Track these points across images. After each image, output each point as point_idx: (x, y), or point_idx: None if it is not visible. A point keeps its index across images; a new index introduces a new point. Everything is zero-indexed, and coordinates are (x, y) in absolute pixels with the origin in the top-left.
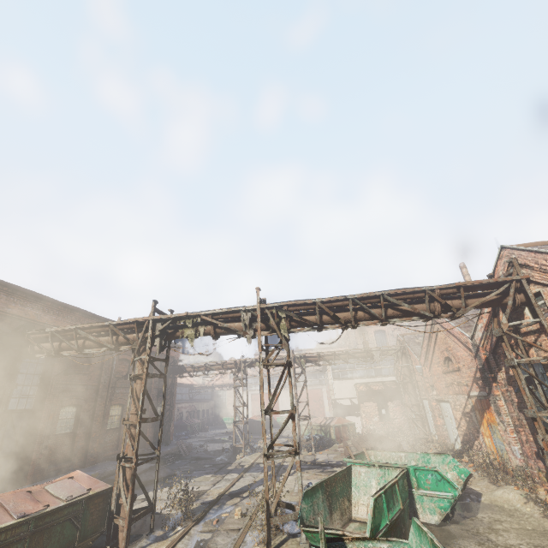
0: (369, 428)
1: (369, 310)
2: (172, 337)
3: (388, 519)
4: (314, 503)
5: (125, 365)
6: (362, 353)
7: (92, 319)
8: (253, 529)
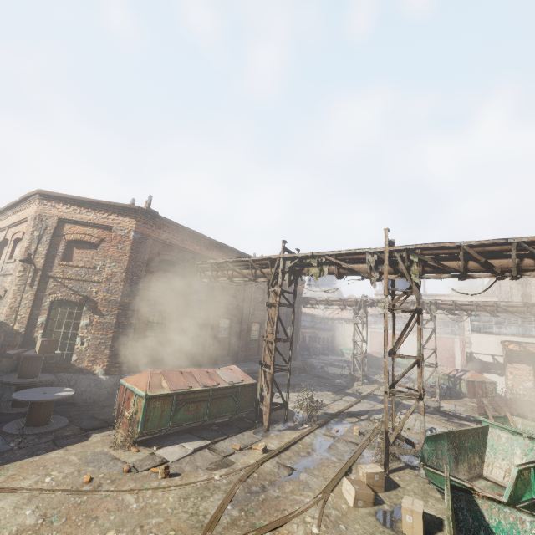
0: (516, 392)
1: None
2: (299, 274)
3: (534, 494)
4: (438, 449)
5: (261, 292)
6: (519, 307)
7: (236, 254)
8: (370, 448)
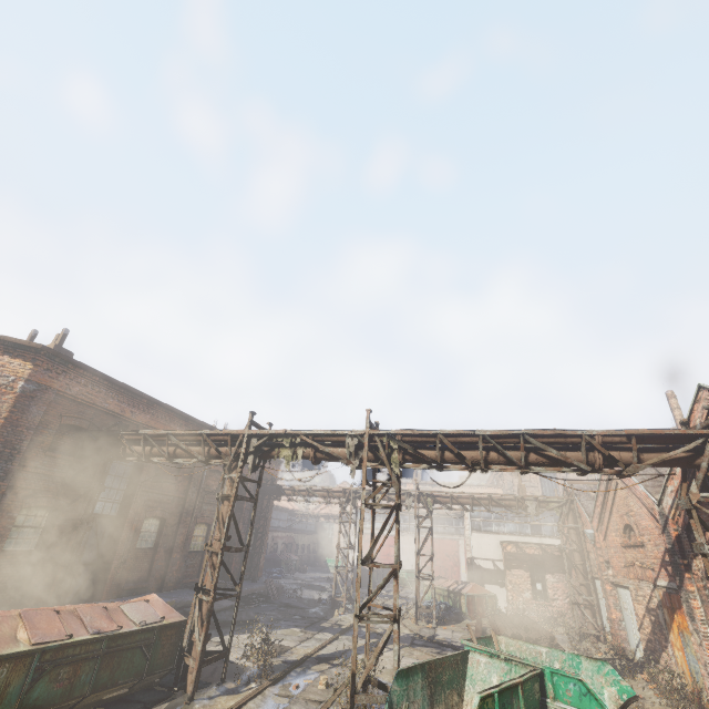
0: (516, 606)
1: (504, 452)
2: (267, 456)
3: None
4: (410, 688)
5: (216, 477)
6: (511, 501)
7: (187, 421)
8: (336, 705)
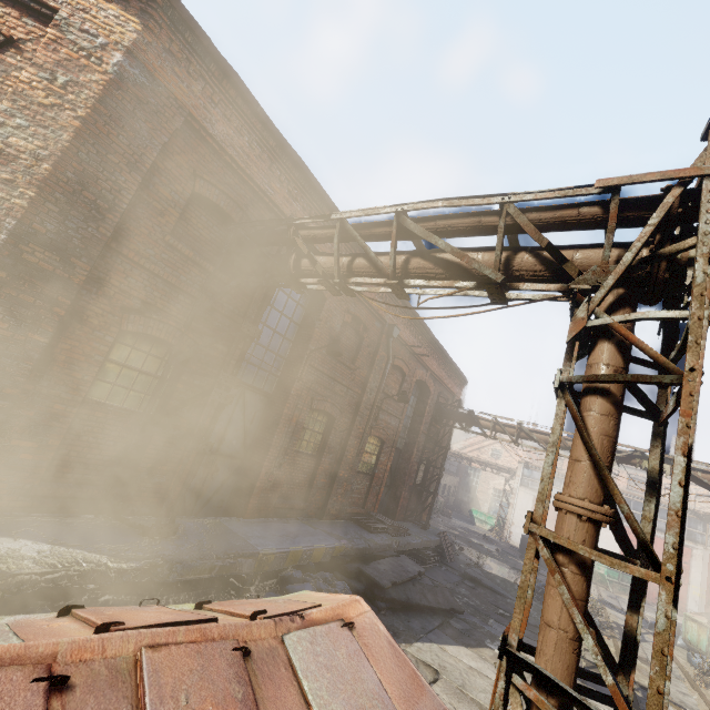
0: None
1: None
2: None
3: None
4: None
5: (397, 378)
6: None
7: None
8: None
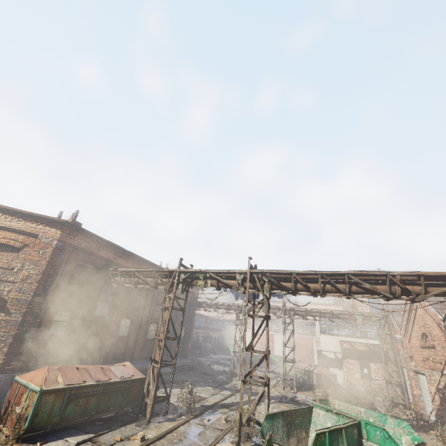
0: (350, 382)
1: (335, 285)
2: (190, 284)
3: None
4: (274, 425)
5: (162, 296)
6: (346, 315)
7: (144, 263)
8: (231, 432)
